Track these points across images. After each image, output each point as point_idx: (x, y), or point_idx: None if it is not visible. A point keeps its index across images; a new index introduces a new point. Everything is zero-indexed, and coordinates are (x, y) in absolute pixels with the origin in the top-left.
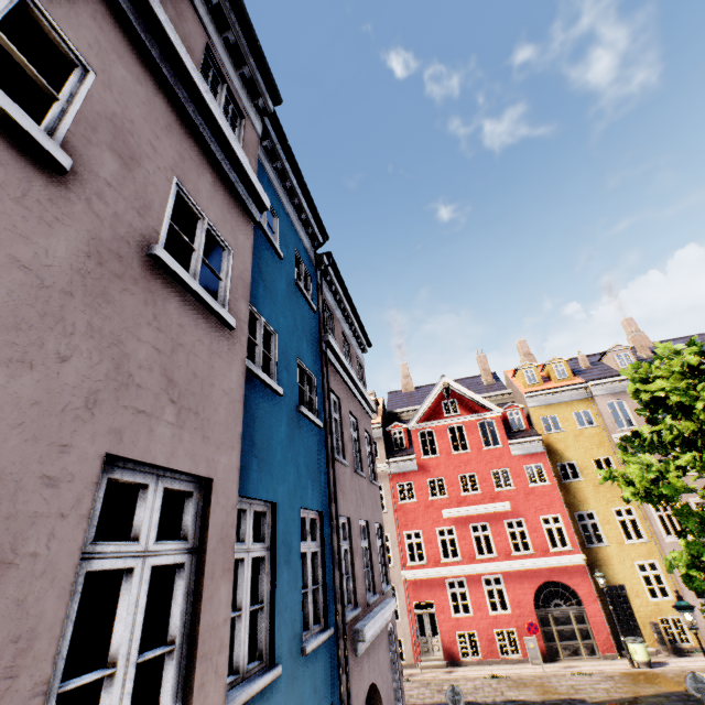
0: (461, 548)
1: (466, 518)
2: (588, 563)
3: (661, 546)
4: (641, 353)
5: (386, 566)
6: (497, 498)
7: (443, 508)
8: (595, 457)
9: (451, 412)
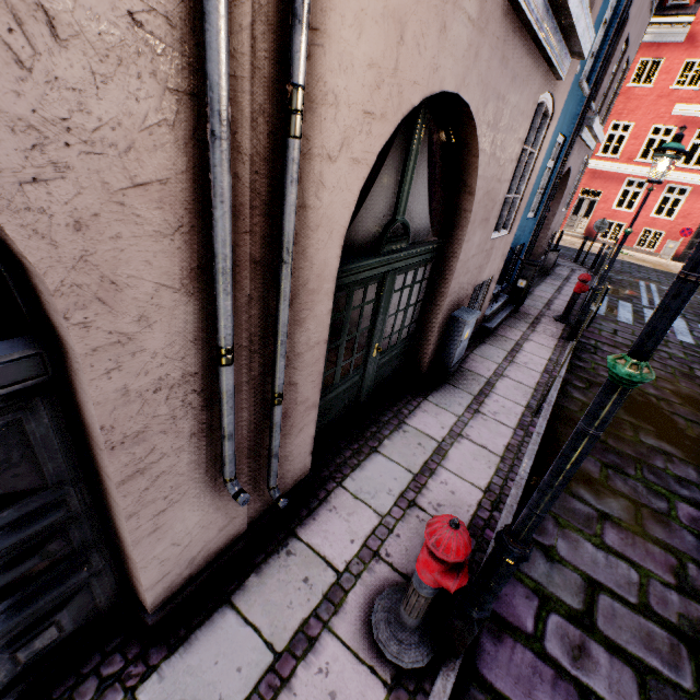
0: None
1: (699, 121)
2: None
3: None
4: None
5: (607, 112)
6: None
7: (679, 103)
8: None
9: None
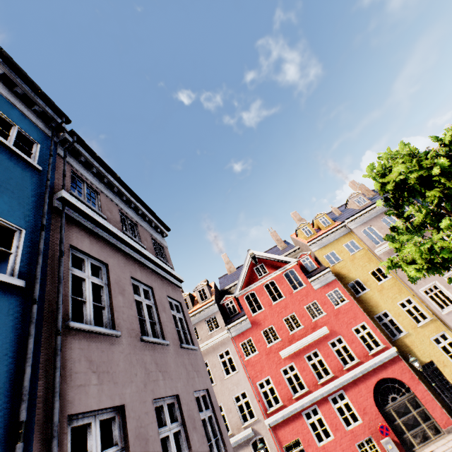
0: (304, 379)
1: (300, 351)
2: (400, 353)
3: (442, 319)
4: (368, 194)
5: (223, 438)
6: (316, 326)
7: (280, 350)
8: (370, 270)
9: (262, 274)
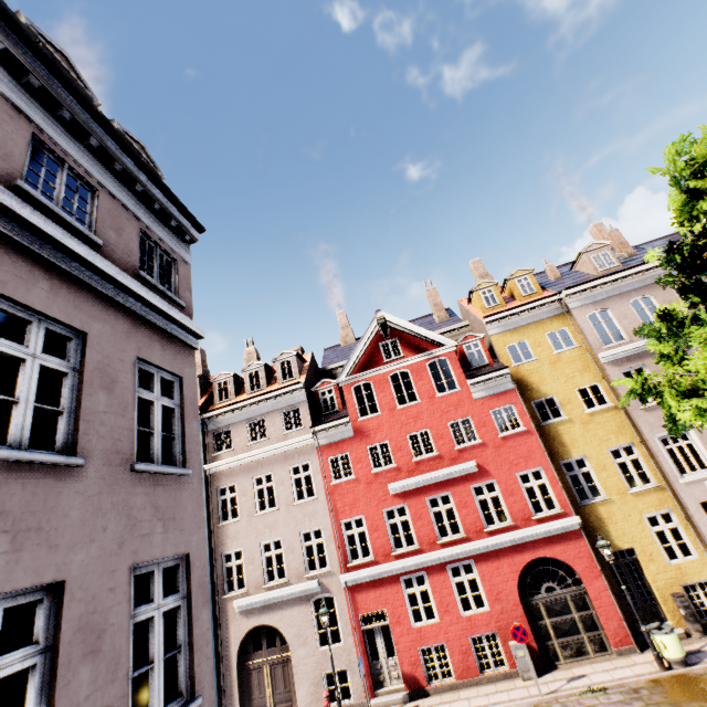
0: (416, 531)
1: (421, 490)
2: (584, 526)
3: (675, 490)
4: (621, 251)
5: (192, 651)
6: (459, 458)
7: (390, 481)
8: (579, 387)
9: (392, 356)
